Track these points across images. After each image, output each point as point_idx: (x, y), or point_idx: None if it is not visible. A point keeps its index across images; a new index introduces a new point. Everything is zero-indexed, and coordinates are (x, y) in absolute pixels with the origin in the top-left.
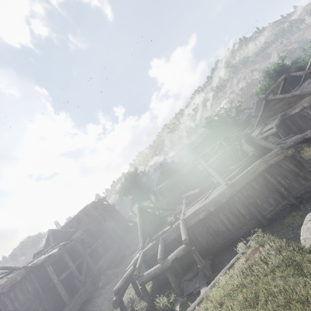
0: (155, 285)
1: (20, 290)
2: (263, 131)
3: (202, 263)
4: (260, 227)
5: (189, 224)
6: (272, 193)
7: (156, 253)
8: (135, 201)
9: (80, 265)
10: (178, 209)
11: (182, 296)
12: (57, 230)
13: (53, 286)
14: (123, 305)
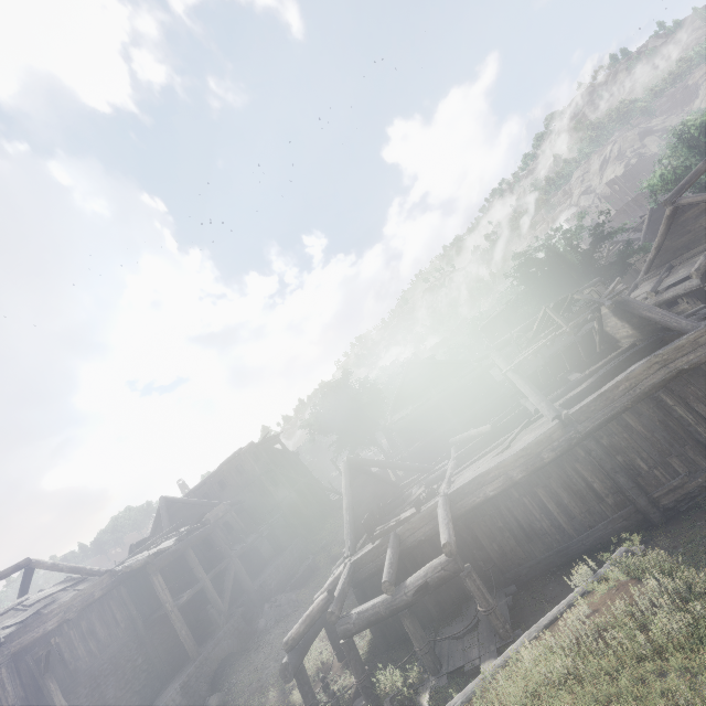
0: (378, 640)
1: (100, 619)
2: (663, 286)
3: (487, 603)
4: (643, 527)
5: (461, 508)
6: (680, 443)
7: (381, 568)
8: (344, 446)
9: (222, 577)
10: (438, 471)
11: (437, 673)
12: (176, 500)
13: (165, 617)
14: (303, 677)
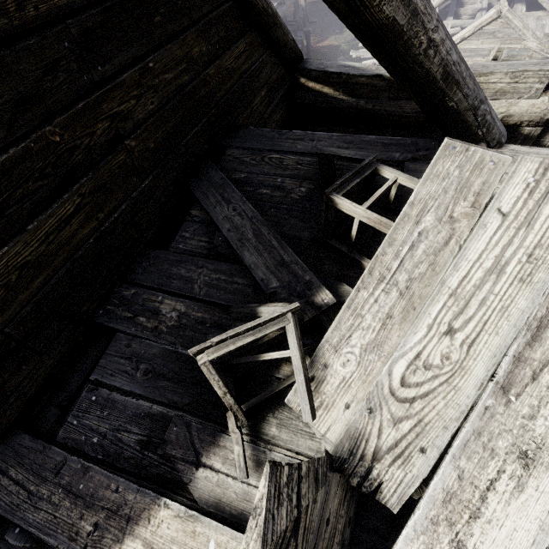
0: None
1: None
2: None
3: None
4: None
5: None
6: None
7: None
8: None
9: None
10: None
11: None
12: None
13: None
14: None
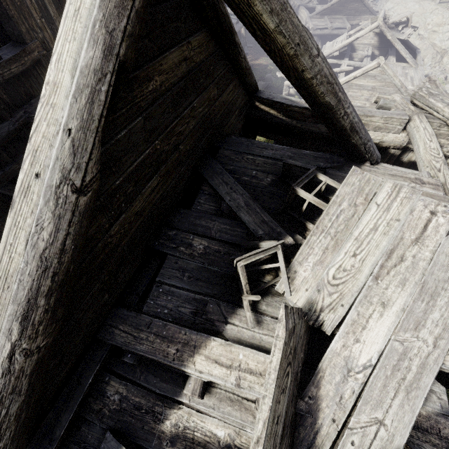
0: None
1: None
2: (335, 27)
3: None
4: None
5: None
6: None
7: None
8: None
9: None
10: None
11: None
12: None
13: None
14: None
